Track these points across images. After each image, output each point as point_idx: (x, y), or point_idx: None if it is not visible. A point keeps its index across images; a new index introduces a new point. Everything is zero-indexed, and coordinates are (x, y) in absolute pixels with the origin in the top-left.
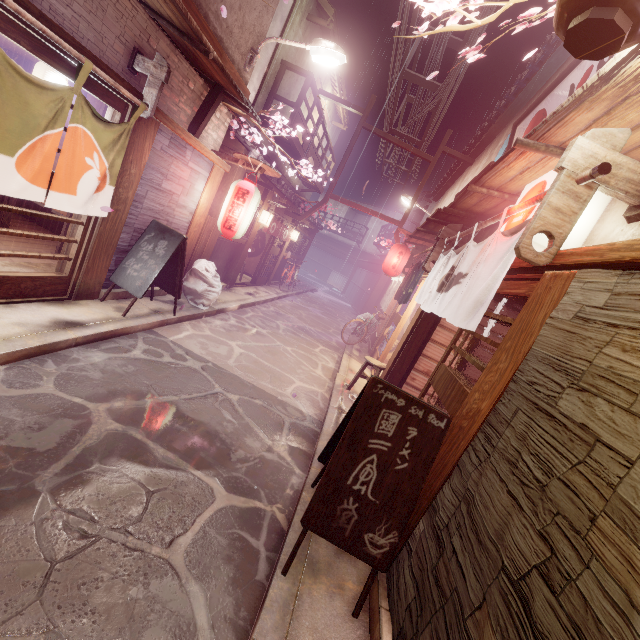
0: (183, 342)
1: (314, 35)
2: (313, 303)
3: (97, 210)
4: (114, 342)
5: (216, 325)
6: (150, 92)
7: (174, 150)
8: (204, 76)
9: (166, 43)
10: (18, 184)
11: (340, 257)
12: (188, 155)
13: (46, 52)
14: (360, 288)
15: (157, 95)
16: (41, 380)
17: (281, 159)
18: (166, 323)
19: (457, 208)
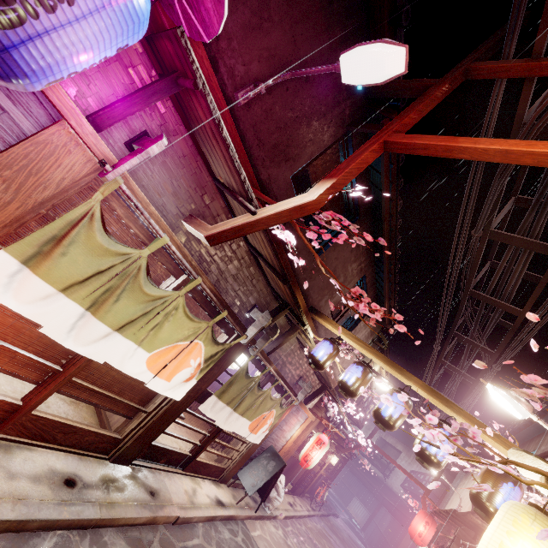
0: (257, 540)
1: (374, 345)
2: (334, 534)
3: (257, 440)
4: (231, 524)
5: (272, 531)
6: (301, 395)
7: (295, 412)
8: (319, 378)
9: (312, 372)
10: (245, 430)
11: (365, 484)
12: (300, 413)
13: (278, 386)
14: (382, 534)
15: (303, 397)
16: (212, 541)
17: (346, 426)
18: (250, 517)
19: (467, 518)
